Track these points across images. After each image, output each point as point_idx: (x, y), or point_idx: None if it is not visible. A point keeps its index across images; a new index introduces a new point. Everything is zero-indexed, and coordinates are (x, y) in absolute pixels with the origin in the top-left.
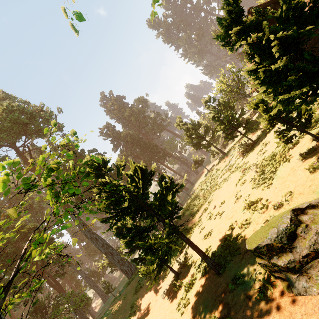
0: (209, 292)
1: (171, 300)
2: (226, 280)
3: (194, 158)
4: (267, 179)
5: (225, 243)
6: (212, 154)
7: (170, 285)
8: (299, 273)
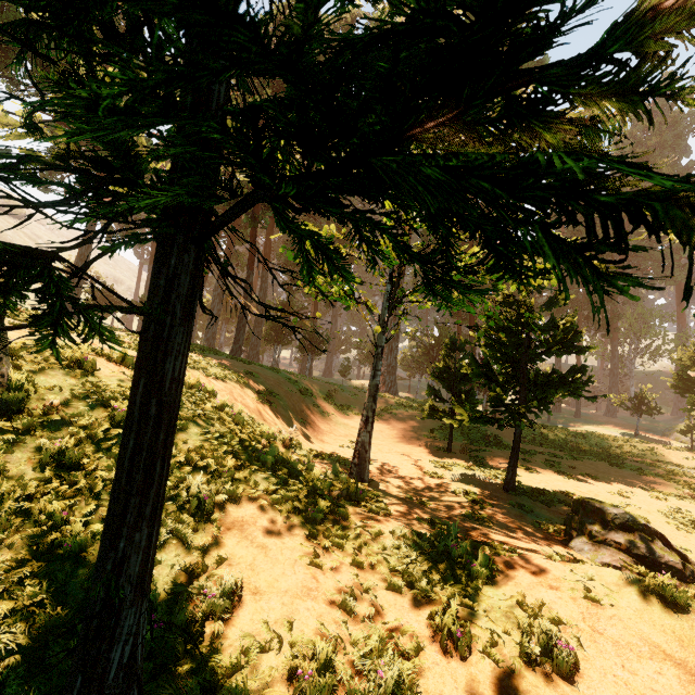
0: (481, 485)
1: (426, 453)
2: (509, 498)
3: (645, 390)
4: (694, 527)
5: (541, 490)
6: (687, 425)
7: (431, 446)
8: (592, 543)
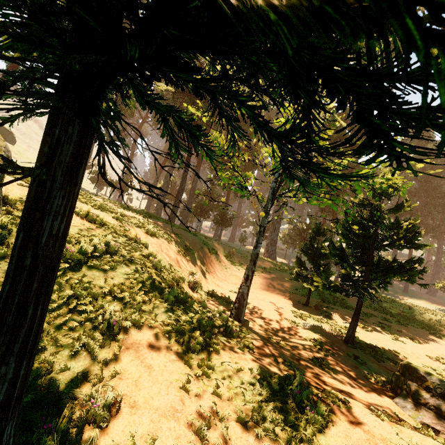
0: (327, 336)
1: (289, 304)
2: (348, 350)
3: None
4: None
5: (374, 346)
6: None
7: (294, 300)
8: (414, 403)
